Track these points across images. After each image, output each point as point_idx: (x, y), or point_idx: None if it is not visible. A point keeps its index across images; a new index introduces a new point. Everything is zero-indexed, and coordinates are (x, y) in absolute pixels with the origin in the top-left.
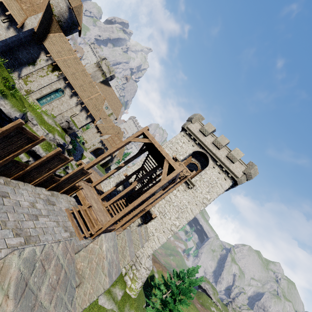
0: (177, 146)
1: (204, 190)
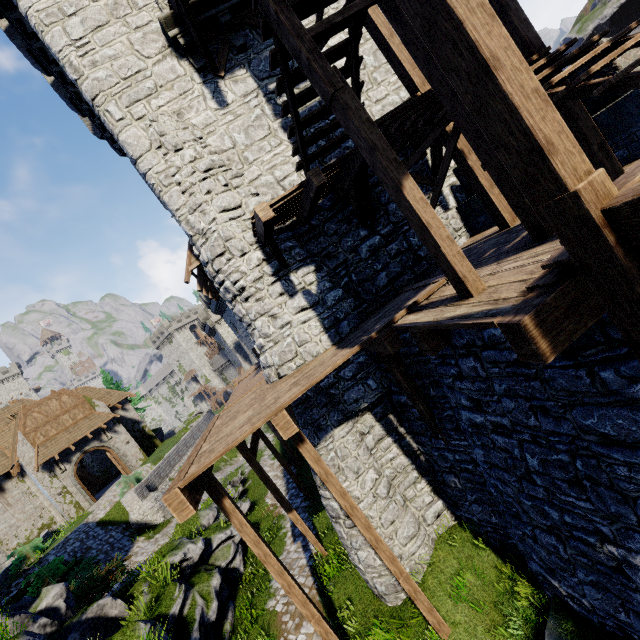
0: None
1: None
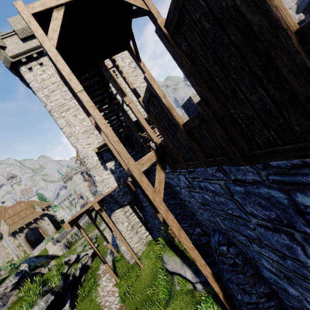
0: (48, 82)
1: (120, 63)
